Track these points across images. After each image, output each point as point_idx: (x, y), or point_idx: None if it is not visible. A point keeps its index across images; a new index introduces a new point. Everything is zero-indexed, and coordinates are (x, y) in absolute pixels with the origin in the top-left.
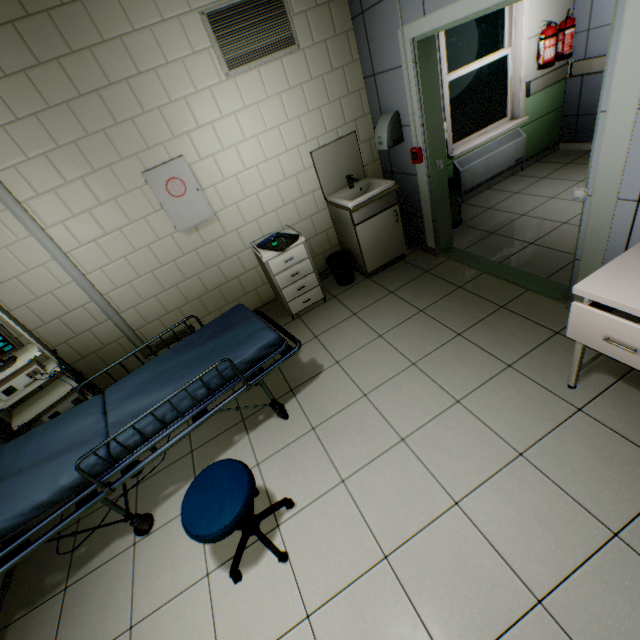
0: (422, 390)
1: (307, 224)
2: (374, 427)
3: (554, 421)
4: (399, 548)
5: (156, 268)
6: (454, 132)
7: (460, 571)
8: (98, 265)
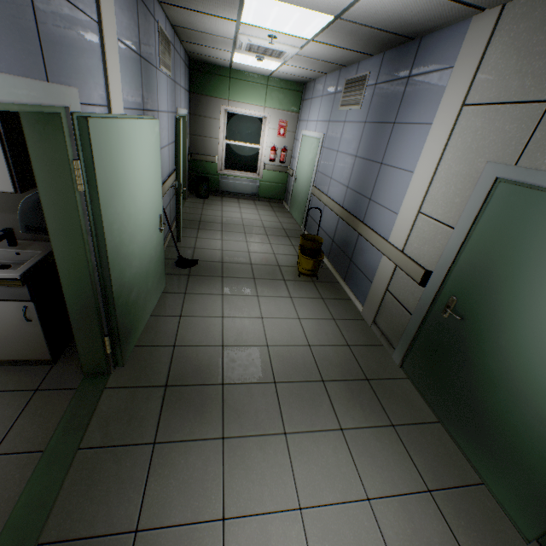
0: None
1: None
2: None
3: None
4: None
5: None
6: (227, 164)
7: None
8: None
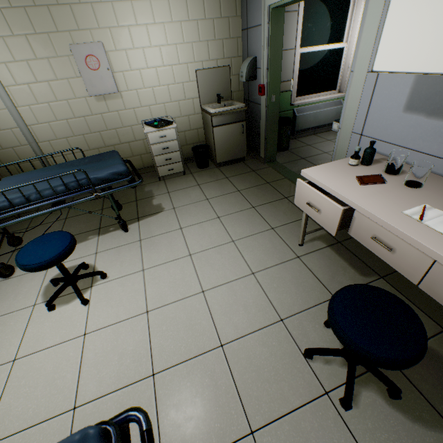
0: (216, 232)
1: (185, 120)
2: (177, 246)
3: (281, 260)
4: (157, 308)
5: (70, 118)
6: (299, 89)
7: (186, 325)
8: (27, 102)
